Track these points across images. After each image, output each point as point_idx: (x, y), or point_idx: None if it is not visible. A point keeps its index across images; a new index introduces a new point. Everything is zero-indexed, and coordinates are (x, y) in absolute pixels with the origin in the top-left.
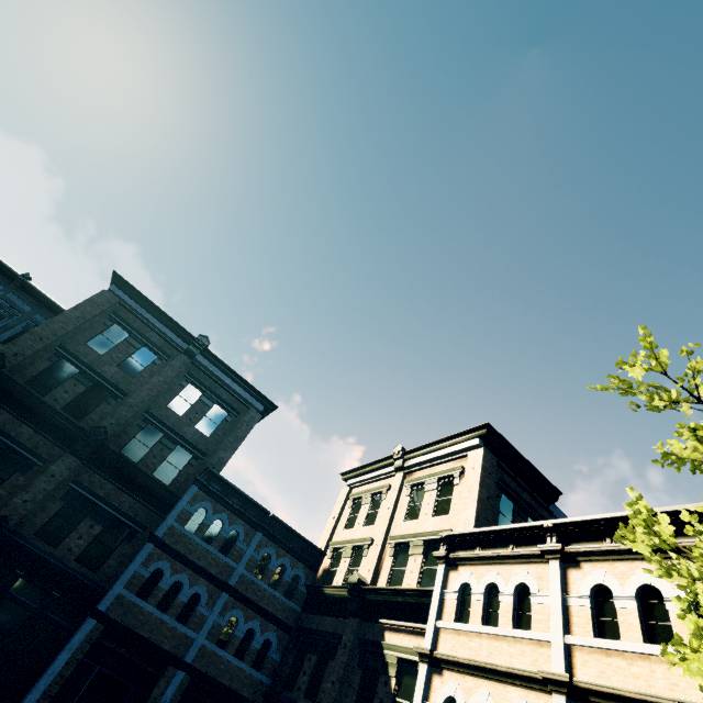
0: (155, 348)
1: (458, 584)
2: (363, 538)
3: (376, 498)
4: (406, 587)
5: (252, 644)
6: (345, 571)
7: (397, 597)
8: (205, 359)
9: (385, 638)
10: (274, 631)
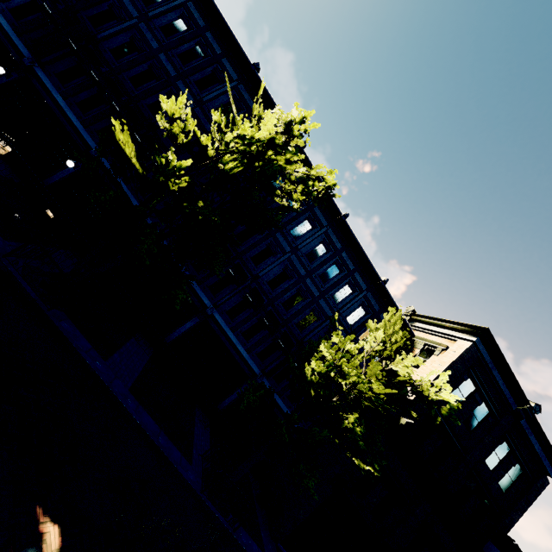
0: (492, 407)
1: None
2: None
3: None
4: None
5: None
6: None
7: None
8: (525, 421)
9: None
10: None
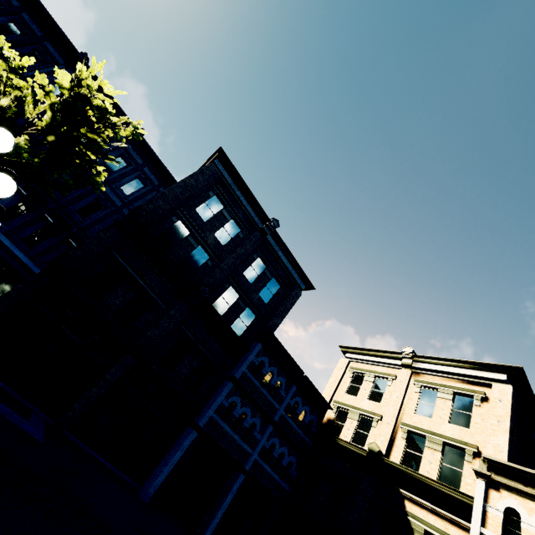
0: (240, 223)
1: (503, 506)
2: (371, 412)
3: (378, 379)
4: (425, 472)
5: (282, 462)
6: (353, 430)
7: (422, 481)
8: (272, 239)
9: (405, 505)
10: (294, 456)
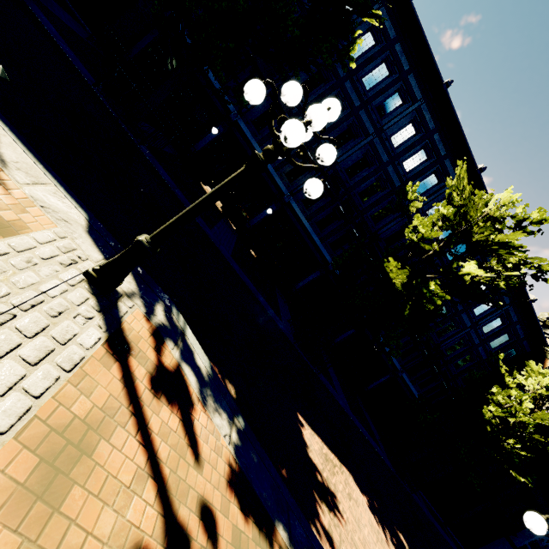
0: None
1: None
2: None
3: None
4: None
5: None
6: None
7: None
8: None
9: None
10: None
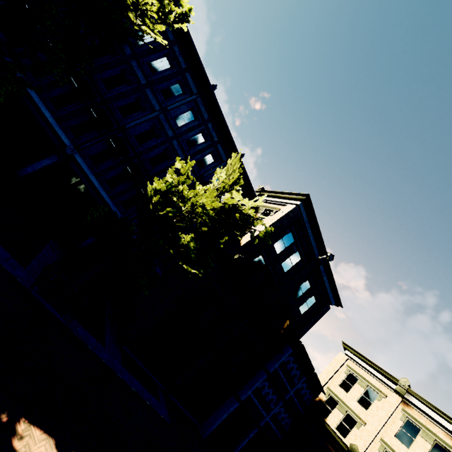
0: (303, 255)
1: None
2: (358, 415)
3: (369, 389)
4: None
5: (281, 422)
6: (338, 421)
7: None
8: (323, 267)
9: None
10: (290, 419)
